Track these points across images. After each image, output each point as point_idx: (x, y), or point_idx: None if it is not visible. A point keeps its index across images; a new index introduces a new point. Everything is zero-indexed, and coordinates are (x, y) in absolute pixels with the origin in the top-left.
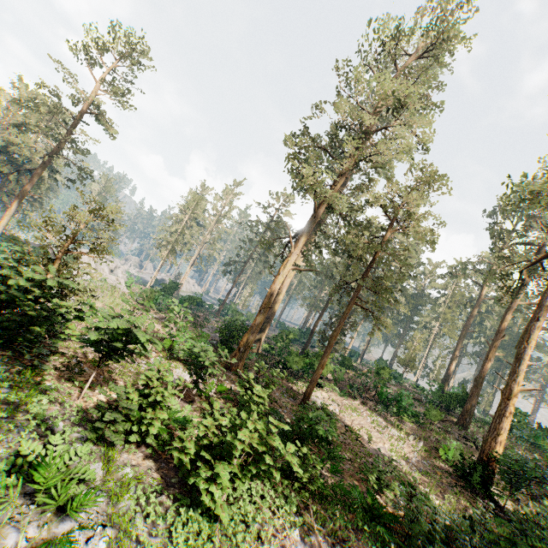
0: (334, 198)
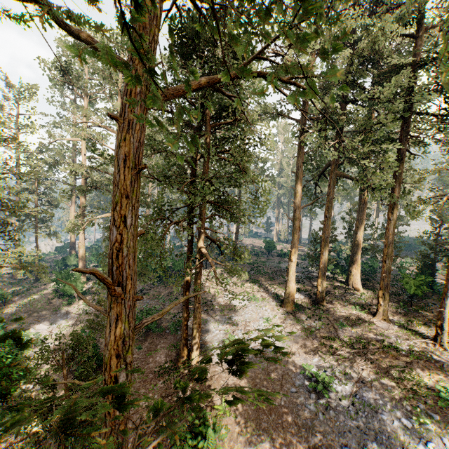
0: None
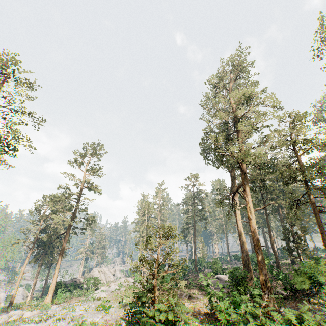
0: (258, 155)
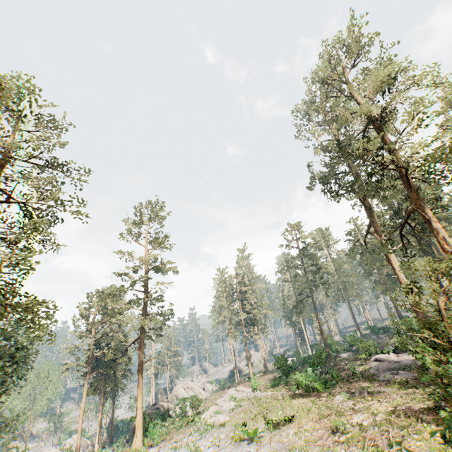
0: (451, 151)
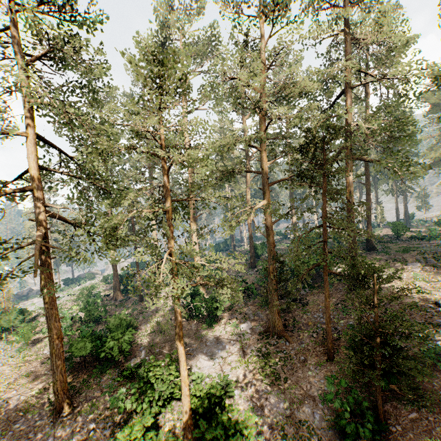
0: None
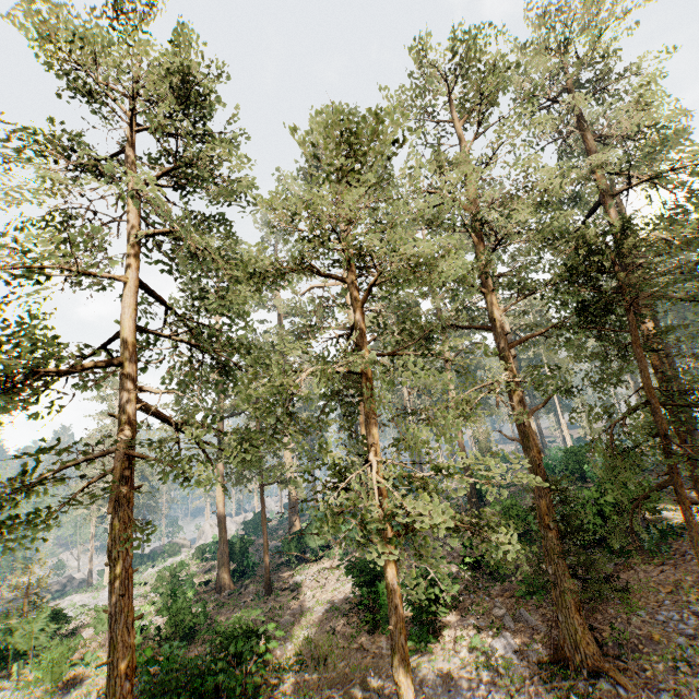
0: None
